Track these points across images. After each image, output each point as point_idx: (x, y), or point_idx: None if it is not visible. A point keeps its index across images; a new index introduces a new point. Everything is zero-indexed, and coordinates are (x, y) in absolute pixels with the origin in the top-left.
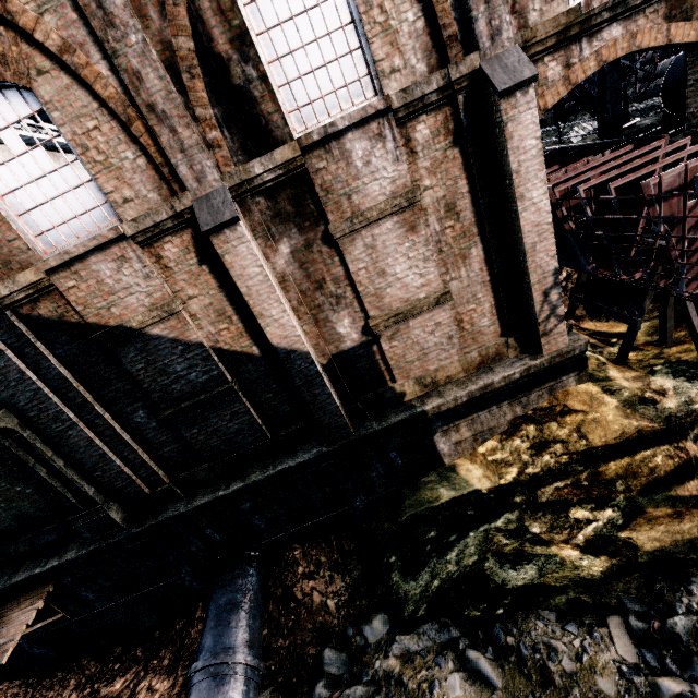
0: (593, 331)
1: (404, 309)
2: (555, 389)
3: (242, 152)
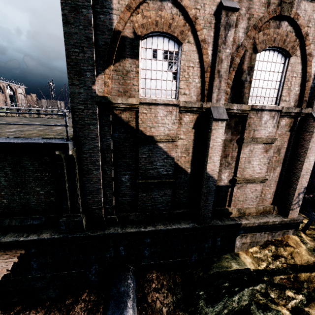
0: None
1: (250, 178)
2: (285, 234)
3: (230, 99)
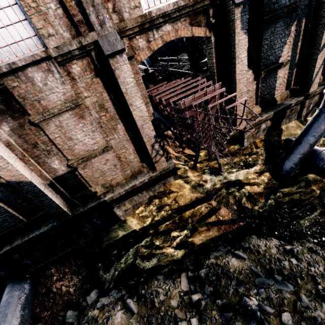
0: (188, 153)
1: (85, 155)
2: (166, 183)
3: None
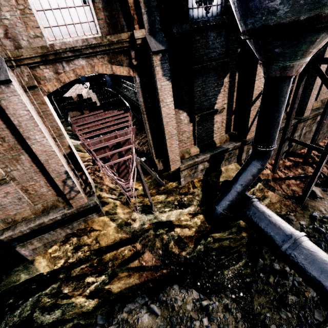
0: None
1: None
2: (87, 220)
3: None
